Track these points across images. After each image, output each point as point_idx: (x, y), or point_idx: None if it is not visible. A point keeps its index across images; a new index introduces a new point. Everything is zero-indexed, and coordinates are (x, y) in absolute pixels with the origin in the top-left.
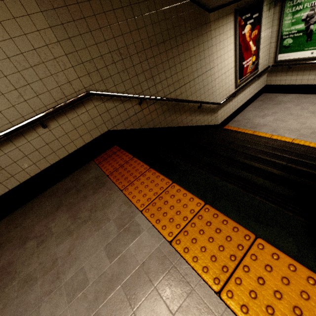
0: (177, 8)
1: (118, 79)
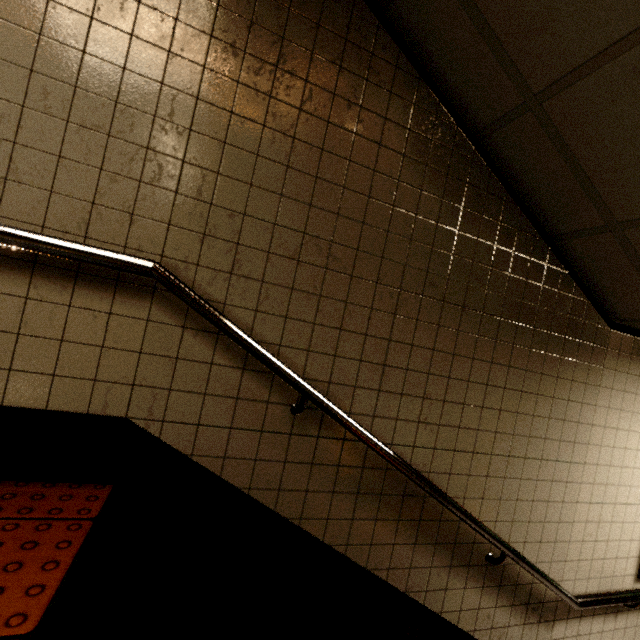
0: (533, 267)
1: (280, 302)
